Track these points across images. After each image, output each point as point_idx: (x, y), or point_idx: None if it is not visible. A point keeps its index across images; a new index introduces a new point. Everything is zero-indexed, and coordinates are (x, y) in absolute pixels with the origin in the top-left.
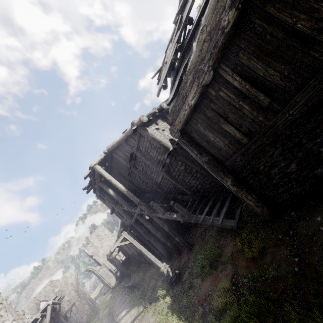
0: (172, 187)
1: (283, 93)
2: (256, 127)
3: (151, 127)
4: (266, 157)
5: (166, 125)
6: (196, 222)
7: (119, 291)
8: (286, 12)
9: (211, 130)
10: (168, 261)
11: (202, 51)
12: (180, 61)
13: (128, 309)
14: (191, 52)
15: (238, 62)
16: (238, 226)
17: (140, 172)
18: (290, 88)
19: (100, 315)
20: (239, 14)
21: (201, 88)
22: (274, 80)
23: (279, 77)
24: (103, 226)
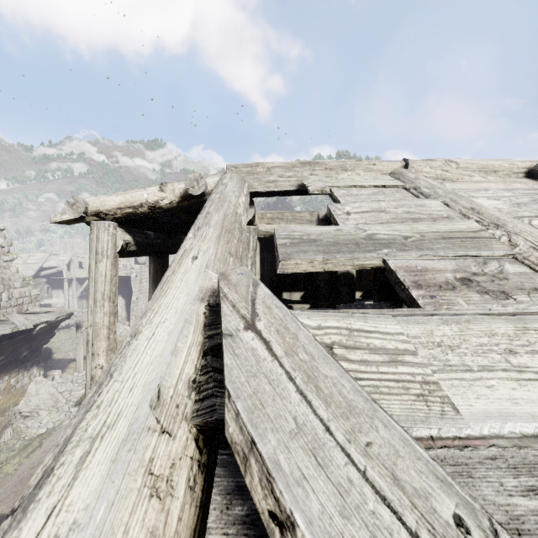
0: None
1: None
2: None
3: None
4: None
5: None
6: None
7: None
8: None
9: None
10: None
11: None
12: None
13: None
14: None
15: None
16: None
17: None
18: None
19: None
20: None
21: None
22: None
23: None
24: None
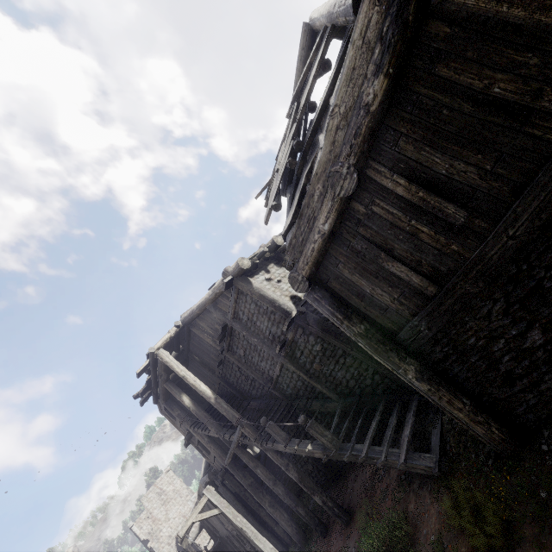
0: (301, 387)
1: (490, 200)
2: (448, 264)
3: (257, 277)
4: (477, 320)
5: (283, 273)
6: (353, 460)
7: None
8: (471, 73)
9: (364, 275)
10: (301, 551)
11: (335, 144)
12: (300, 166)
13: None
14: (317, 149)
15: (400, 155)
16: (442, 469)
17: (239, 359)
18: (500, 190)
19: None
20: (391, 83)
21: (339, 203)
22: (469, 180)
23: (476, 174)
24: (172, 472)
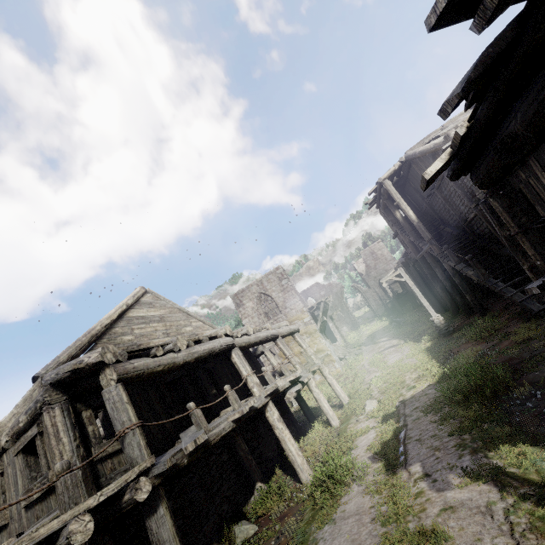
0: (487, 233)
1: None
2: None
3: None
4: None
5: None
6: (493, 289)
7: (385, 322)
8: None
9: None
10: (452, 316)
11: None
12: None
13: (390, 338)
14: None
15: None
16: (539, 313)
17: (445, 198)
18: None
19: (360, 333)
20: None
21: None
22: None
23: None
24: (382, 244)
